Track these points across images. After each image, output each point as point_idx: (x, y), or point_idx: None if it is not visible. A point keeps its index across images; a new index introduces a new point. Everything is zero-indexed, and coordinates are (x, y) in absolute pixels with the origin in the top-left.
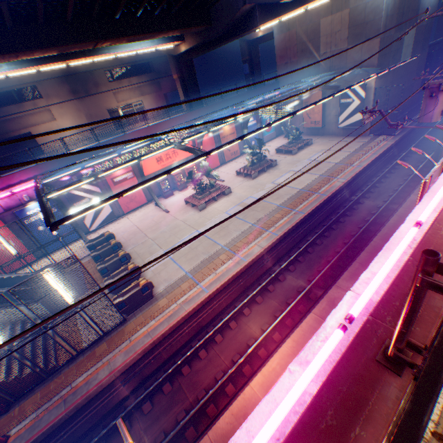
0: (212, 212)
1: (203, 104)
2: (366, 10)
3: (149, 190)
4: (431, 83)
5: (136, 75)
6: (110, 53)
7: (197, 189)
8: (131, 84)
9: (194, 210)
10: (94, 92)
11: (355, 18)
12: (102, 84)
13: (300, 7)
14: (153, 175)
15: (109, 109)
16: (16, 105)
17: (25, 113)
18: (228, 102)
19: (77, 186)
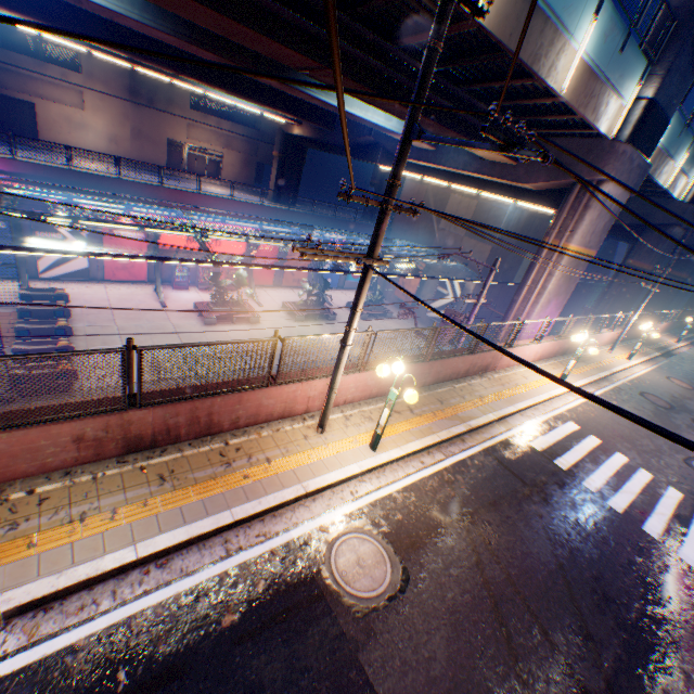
0: (218, 333)
1: (303, 203)
2: (490, 213)
3: (156, 268)
4: (450, 310)
5: (233, 121)
6: (198, 87)
7: (217, 297)
8: (220, 127)
9: (199, 321)
10: (162, 108)
11: (480, 213)
12: (180, 105)
13: (416, 173)
14: (174, 252)
15: (171, 138)
16: (35, 60)
17: (43, 78)
18: (318, 220)
19: (45, 219)
